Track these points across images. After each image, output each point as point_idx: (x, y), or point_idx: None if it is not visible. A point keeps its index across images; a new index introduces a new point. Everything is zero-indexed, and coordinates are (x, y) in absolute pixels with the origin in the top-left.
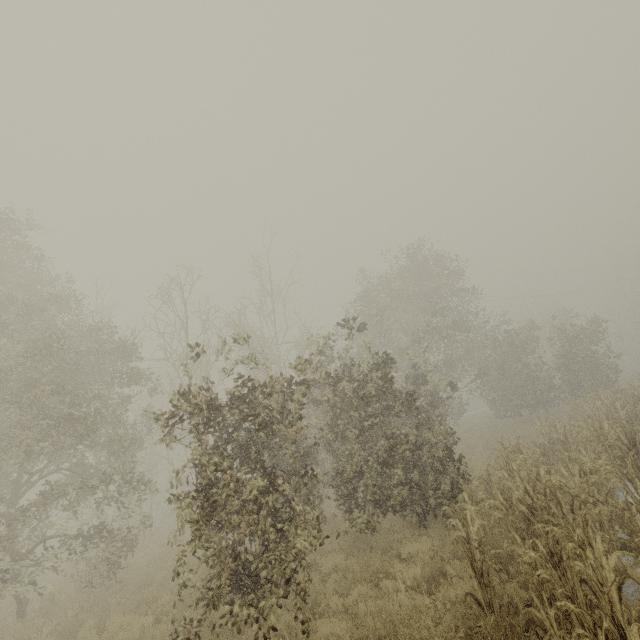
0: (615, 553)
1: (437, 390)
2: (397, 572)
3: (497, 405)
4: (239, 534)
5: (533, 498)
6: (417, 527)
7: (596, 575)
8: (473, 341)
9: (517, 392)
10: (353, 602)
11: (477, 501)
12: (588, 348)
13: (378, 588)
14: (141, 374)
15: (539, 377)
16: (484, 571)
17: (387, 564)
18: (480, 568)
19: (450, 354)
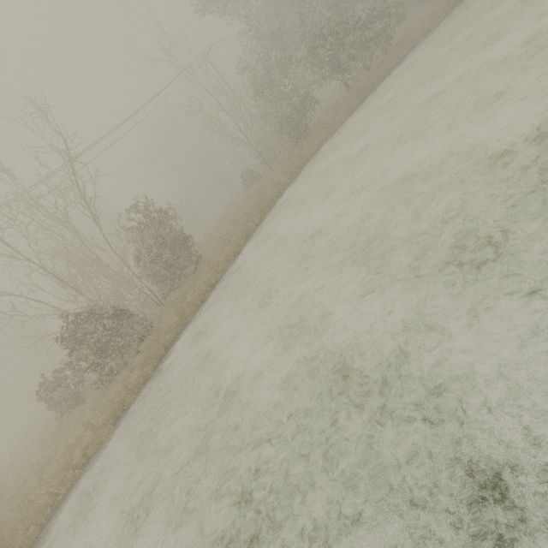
0: None
1: None
2: None
3: None
4: None
5: None
6: None
7: None
8: None
9: None
10: None
11: None
12: None
13: None
14: None
15: None
16: None
17: None
18: None
19: None
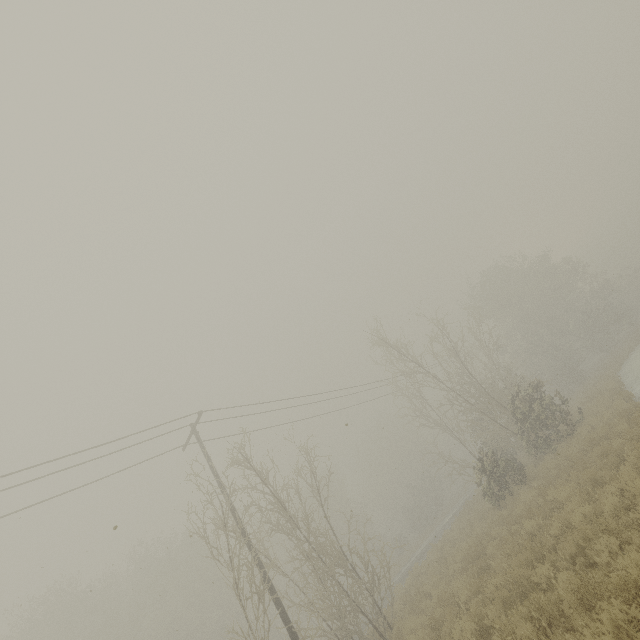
0: None
1: None
2: None
3: None
4: None
5: None
6: None
7: None
8: None
9: None
10: None
11: None
12: None
13: None
14: None
15: None
16: None
17: None
18: None
19: None
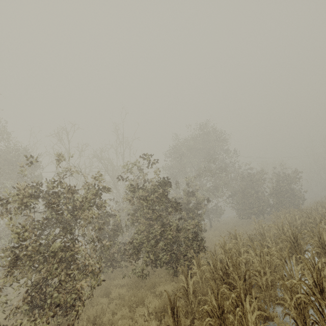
0: (256, 312)
1: (200, 200)
2: (149, 302)
3: (239, 212)
4: (39, 275)
5: (229, 267)
6: (171, 276)
7: (244, 324)
8: (230, 177)
9: (250, 206)
10: (118, 319)
11: (200, 265)
12: (289, 186)
13: (135, 311)
14: (37, 177)
15: (262, 199)
16: (193, 309)
17: (145, 297)
18: (176, 311)
19: (216, 182)
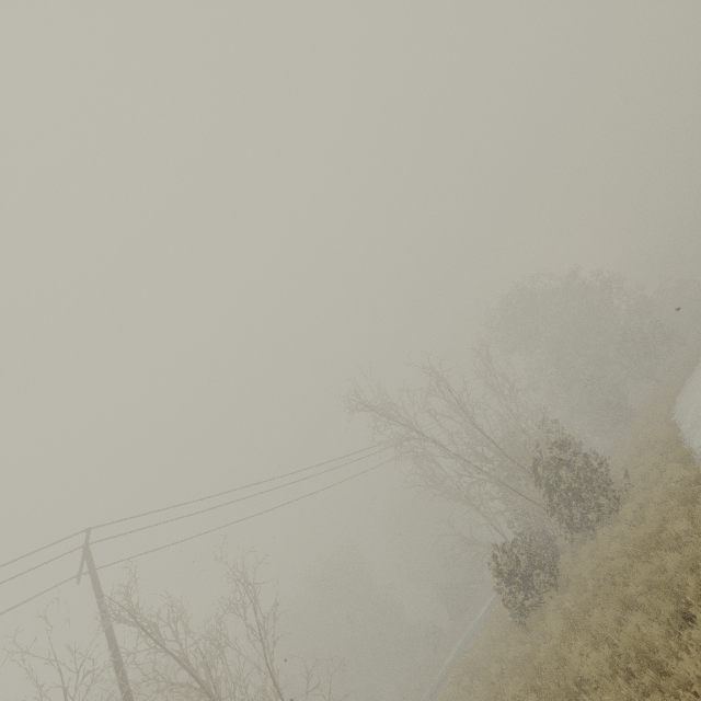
0: None
1: None
2: None
3: None
4: None
5: None
6: None
7: None
8: None
9: None
10: None
11: None
12: None
13: None
14: None
15: None
16: None
17: None
18: None
19: None
